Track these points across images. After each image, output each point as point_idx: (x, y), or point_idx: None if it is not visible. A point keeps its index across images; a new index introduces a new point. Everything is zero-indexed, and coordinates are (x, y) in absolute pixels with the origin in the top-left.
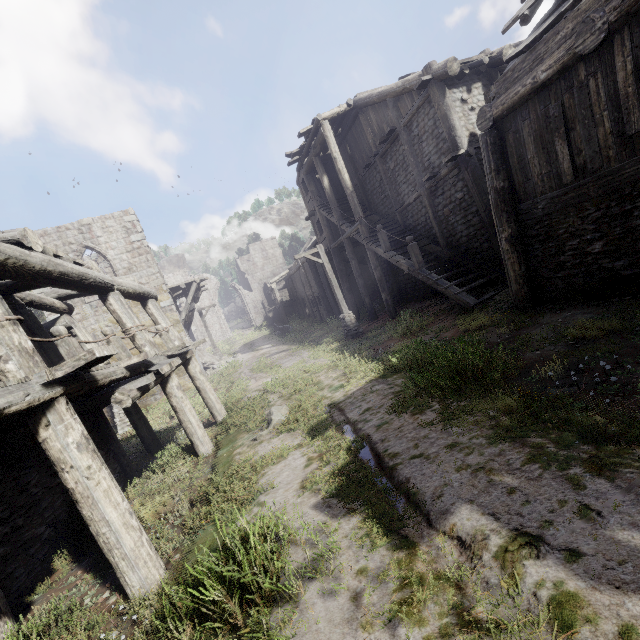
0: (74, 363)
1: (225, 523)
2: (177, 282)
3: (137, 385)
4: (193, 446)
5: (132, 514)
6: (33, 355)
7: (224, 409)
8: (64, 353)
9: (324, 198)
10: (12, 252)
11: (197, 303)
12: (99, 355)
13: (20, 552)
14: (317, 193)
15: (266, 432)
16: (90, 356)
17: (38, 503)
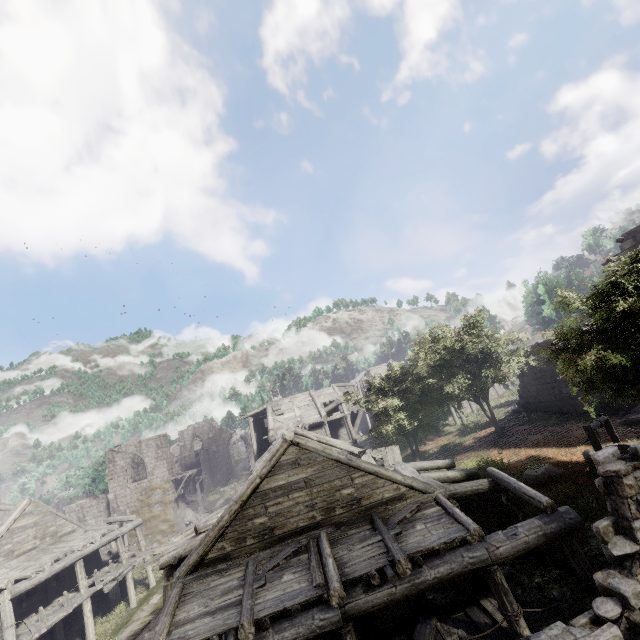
0: (93, 591)
1: (113, 637)
2: (204, 431)
3: (111, 585)
4: (130, 603)
5: (94, 630)
6: (87, 587)
7: (155, 582)
8: (95, 578)
9: (262, 436)
10: (91, 549)
11: (214, 448)
12: (98, 589)
13: (71, 633)
14: (258, 433)
15: (147, 606)
16: (96, 590)
17: (78, 618)
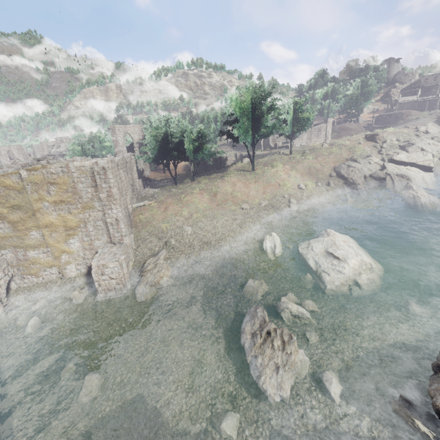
0: None
1: None
2: None
3: None
4: None
5: None
6: None
7: None
8: None
9: None
10: None
11: None
12: None
13: None
14: None
15: None
16: None
17: None
